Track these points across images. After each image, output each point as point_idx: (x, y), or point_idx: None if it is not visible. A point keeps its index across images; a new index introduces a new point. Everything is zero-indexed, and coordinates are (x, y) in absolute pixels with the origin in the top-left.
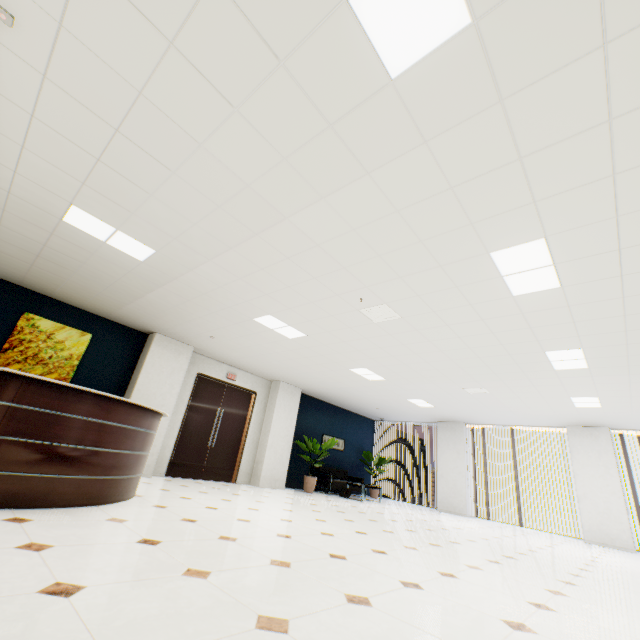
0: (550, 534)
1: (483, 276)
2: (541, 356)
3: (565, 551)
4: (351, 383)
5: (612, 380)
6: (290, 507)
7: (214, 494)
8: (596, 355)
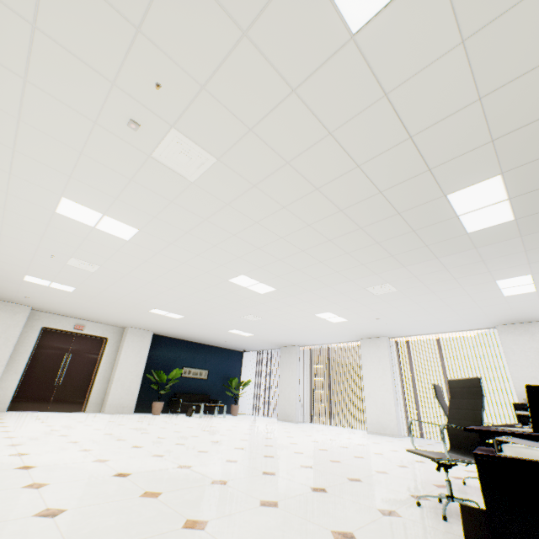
0: (349, 430)
1: (85, 229)
2: (233, 284)
3: (293, 439)
4: (172, 322)
5: (310, 297)
6: (65, 424)
7: (7, 419)
8: (261, 278)
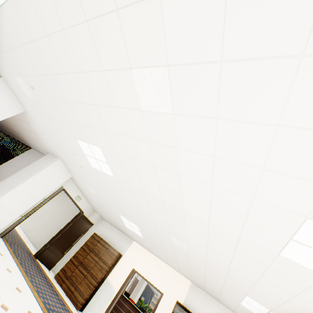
0: None
1: None
2: None
3: None
4: None
5: None
6: None
7: None
8: None
